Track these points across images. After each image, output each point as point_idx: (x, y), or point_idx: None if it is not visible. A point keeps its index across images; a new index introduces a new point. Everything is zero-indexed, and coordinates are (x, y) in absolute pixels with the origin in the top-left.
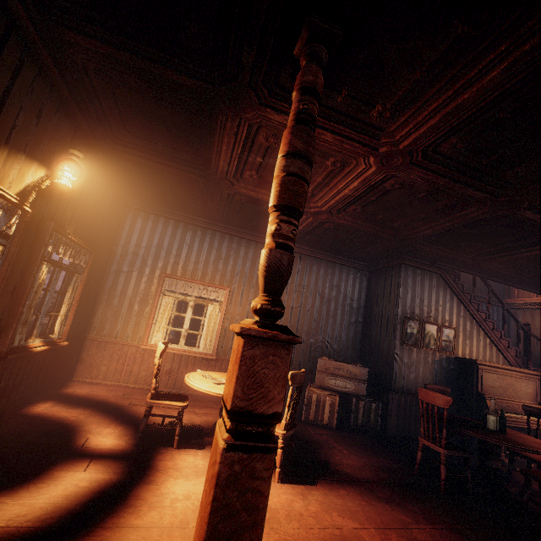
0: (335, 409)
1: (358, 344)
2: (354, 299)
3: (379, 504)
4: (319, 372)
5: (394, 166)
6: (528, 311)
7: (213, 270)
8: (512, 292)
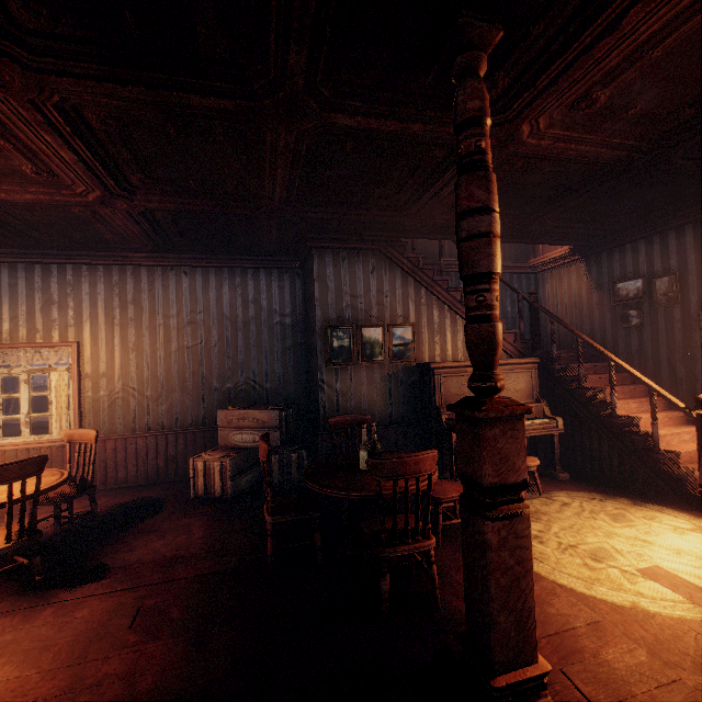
0: (227, 475)
1: (304, 374)
2: (286, 314)
3: (118, 622)
4: (221, 429)
5: (4, 83)
6: (556, 271)
7: (45, 322)
8: (538, 249)
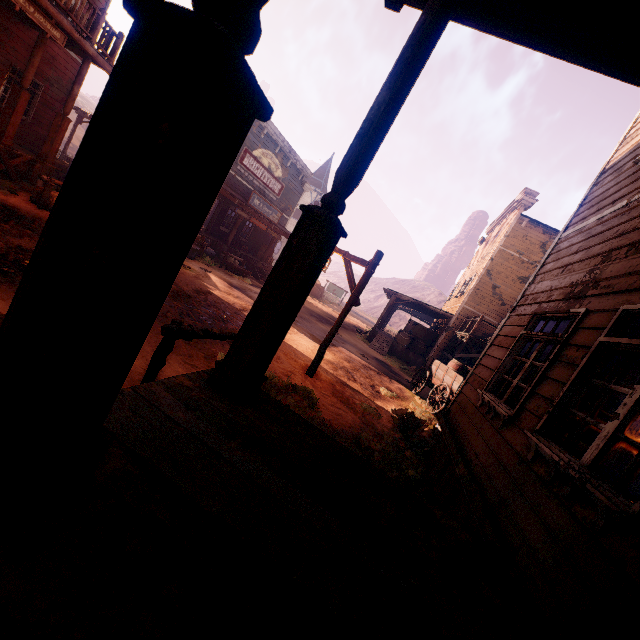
0: None
1: None
2: None
3: None
4: None
5: None
6: None
7: None
8: None
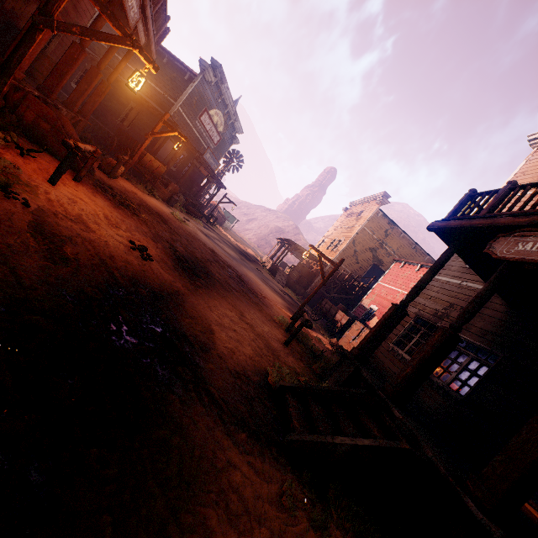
0: None
1: None
2: None
3: None
4: None
5: None
6: None
7: None
8: None
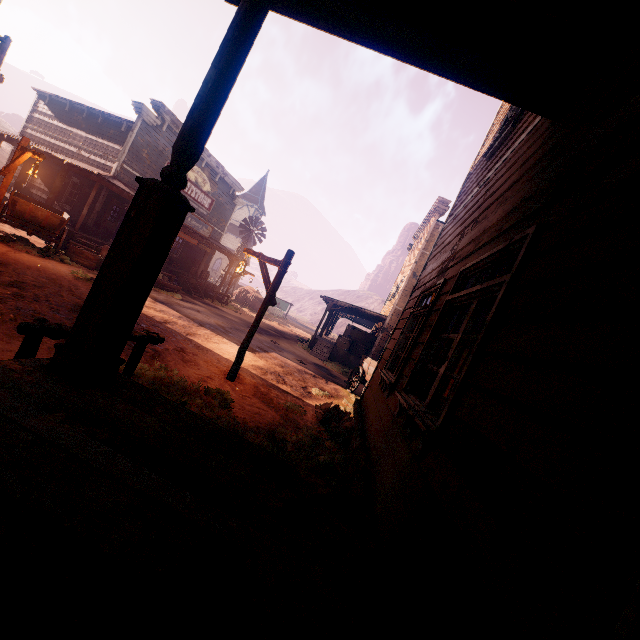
0: None
1: None
2: None
3: None
4: None
5: None
6: None
7: None
8: None
